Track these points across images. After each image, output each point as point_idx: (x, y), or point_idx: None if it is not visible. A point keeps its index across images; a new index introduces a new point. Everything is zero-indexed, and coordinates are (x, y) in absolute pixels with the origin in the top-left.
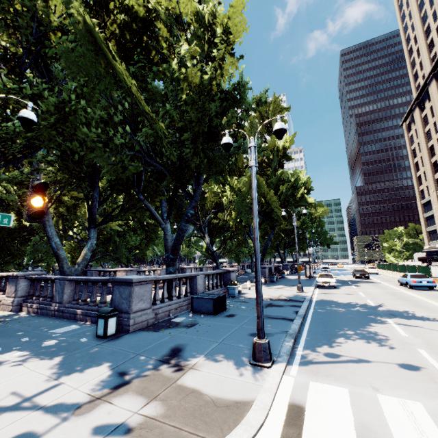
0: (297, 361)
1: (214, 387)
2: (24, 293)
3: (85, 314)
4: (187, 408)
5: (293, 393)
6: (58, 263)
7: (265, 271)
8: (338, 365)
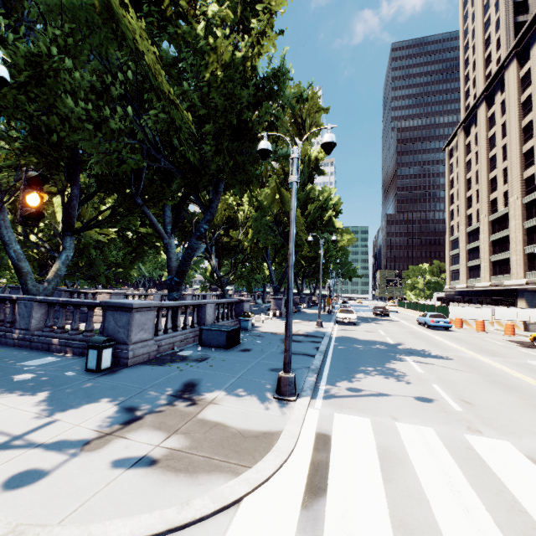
0: (321, 395)
1: (239, 420)
2: None
3: (65, 344)
4: (214, 439)
5: (319, 423)
6: (19, 279)
7: (282, 303)
8: (360, 398)
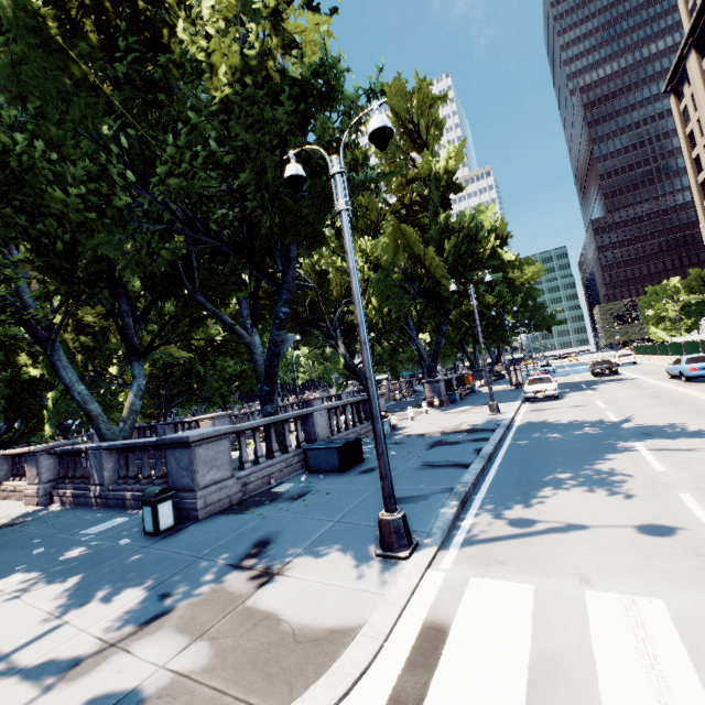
0: (458, 541)
1: (304, 606)
2: (53, 476)
3: (137, 498)
4: (248, 650)
5: (436, 602)
6: (91, 424)
7: (440, 386)
8: (528, 540)
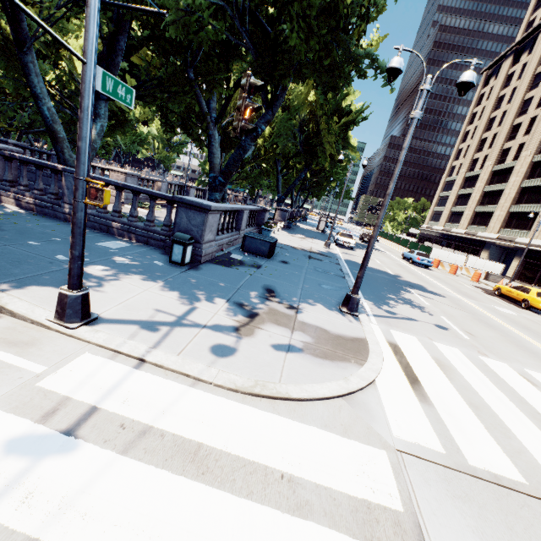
0: (370, 314)
1: (330, 326)
2: None
3: (127, 230)
4: (326, 339)
5: (384, 336)
6: (55, 145)
7: (286, 215)
8: (399, 320)
